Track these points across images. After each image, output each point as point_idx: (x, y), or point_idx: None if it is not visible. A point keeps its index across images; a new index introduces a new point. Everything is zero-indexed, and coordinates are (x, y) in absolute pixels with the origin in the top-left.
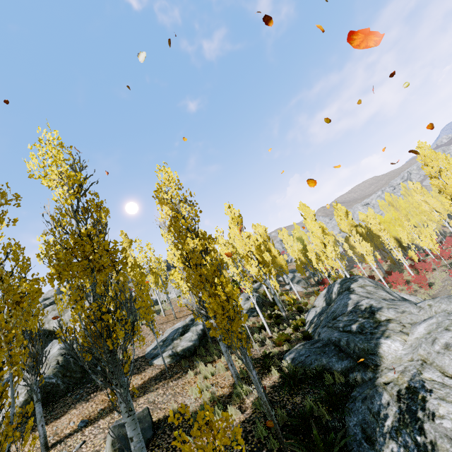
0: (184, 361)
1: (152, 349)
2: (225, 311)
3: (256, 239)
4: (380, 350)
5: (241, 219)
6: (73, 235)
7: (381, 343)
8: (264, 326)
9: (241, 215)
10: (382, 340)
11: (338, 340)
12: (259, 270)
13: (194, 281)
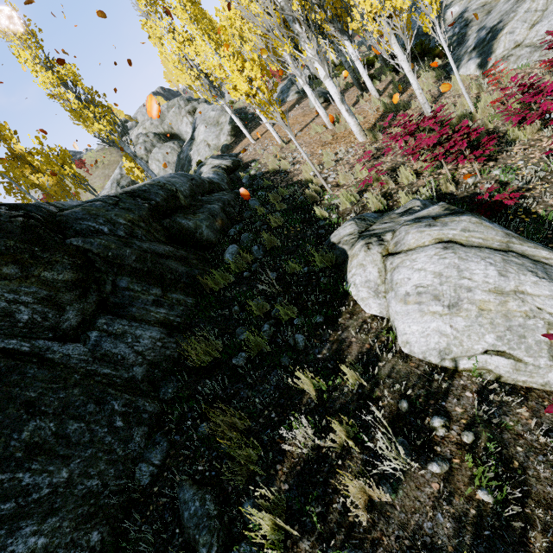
0: None
1: (276, 100)
2: None
3: None
4: (445, 17)
5: None
6: None
7: (447, 12)
8: None
9: None
10: (447, 11)
11: (417, 30)
12: None
13: None
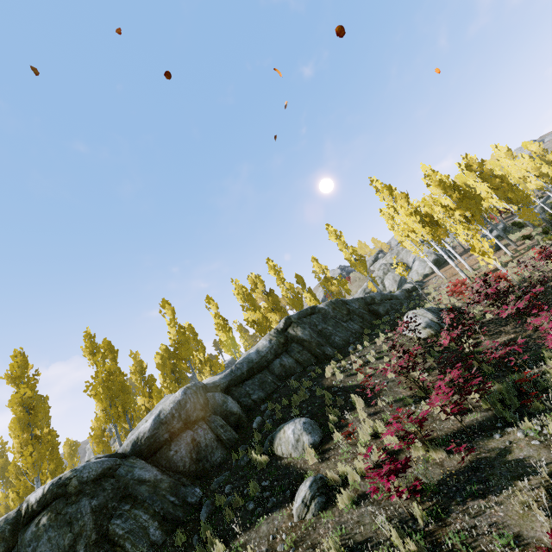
0: (499, 238)
1: None
2: (521, 196)
3: (531, 157)
4: None
5: (510, 152)
6: (458, 193)
7: None
8: (551, 214)
9: (509, 149)
10: None
11: None
12: (539, 183)
13: (500, 195)
